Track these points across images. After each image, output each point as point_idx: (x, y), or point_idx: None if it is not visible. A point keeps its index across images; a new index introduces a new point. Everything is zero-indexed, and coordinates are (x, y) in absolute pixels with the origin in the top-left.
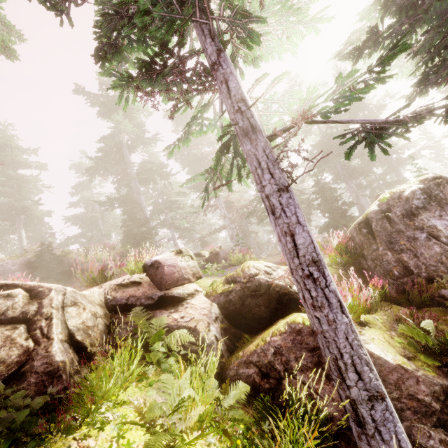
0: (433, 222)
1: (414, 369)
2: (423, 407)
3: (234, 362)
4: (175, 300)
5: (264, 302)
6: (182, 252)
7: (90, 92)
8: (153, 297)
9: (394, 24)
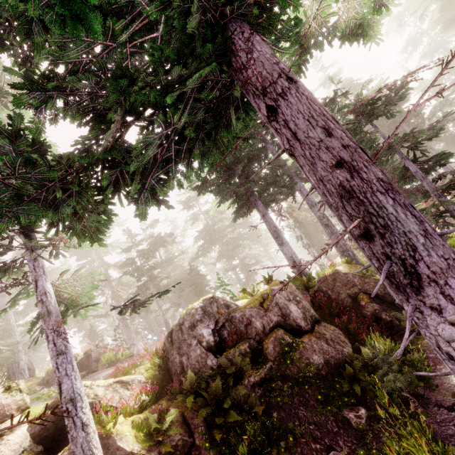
0: (203, 331)
1: (139, 451)
2: None
3: None
4: None
5: None
6: (11, 387)
7: None
8: None
9: (213, 181)
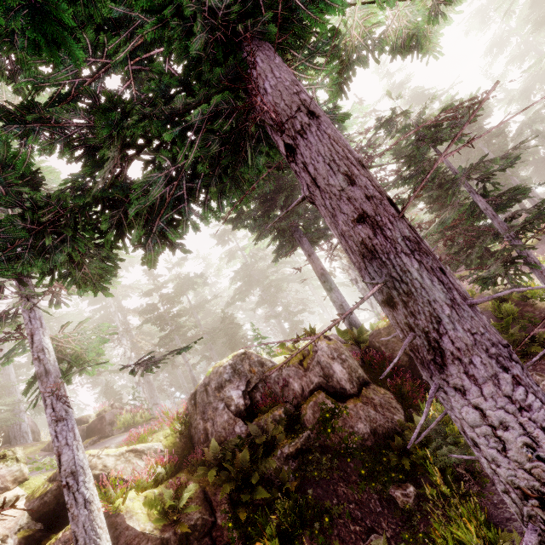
0: (231, 393)
1: (151, 531)
2: None
3: None
4: None
5: None
6: (6, 456)
7: None
8: None
9: (250, 213)
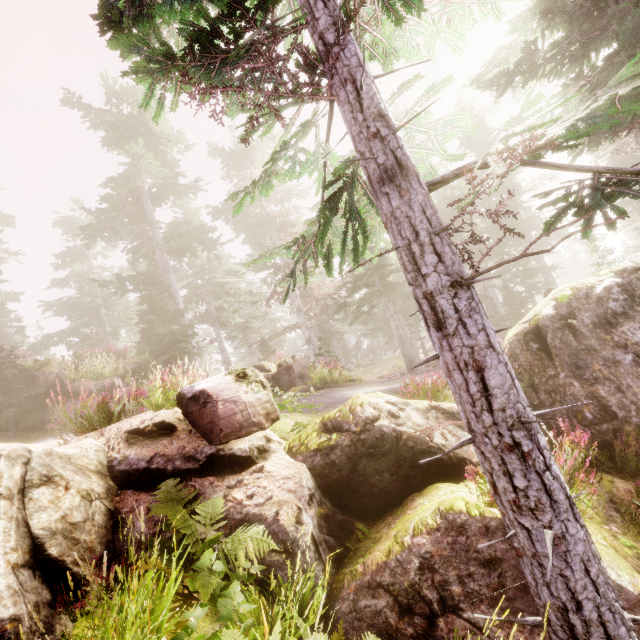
0: None
1: None
2: None
3: (350, 586)
4: (236, 462)
5: (389, 465)
6: (247, 376)
7: (91, 106)
8: (197, 456)
9: (562, 41)
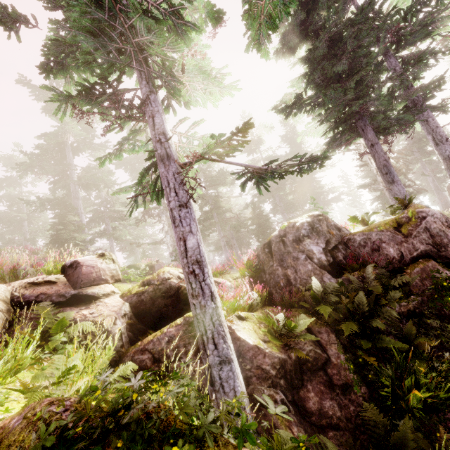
0: (311, 247)
1: (265, 348)
2: (264, 373)
3: (132, 350)
4: (88, 299)
5: (172, 302)
6: (104, 255)
7: (37, 86)
8: (66, 295)
9: (312, 97)
